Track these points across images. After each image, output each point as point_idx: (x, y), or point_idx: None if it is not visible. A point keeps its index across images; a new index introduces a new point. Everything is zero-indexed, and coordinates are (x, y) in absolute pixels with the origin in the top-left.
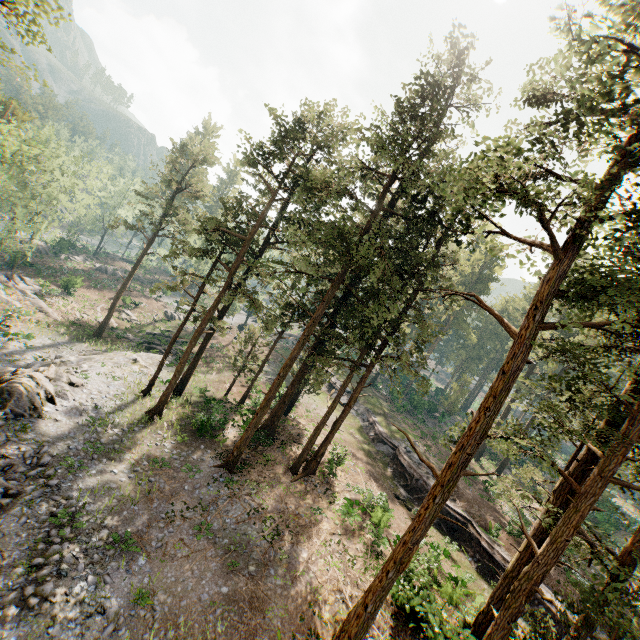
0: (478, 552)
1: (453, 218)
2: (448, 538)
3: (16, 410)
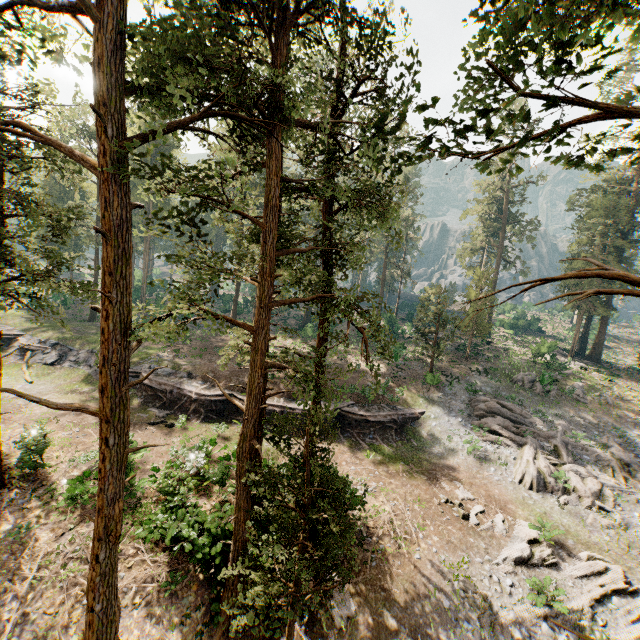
0: None
1: None
2: (216, 424)
3: None
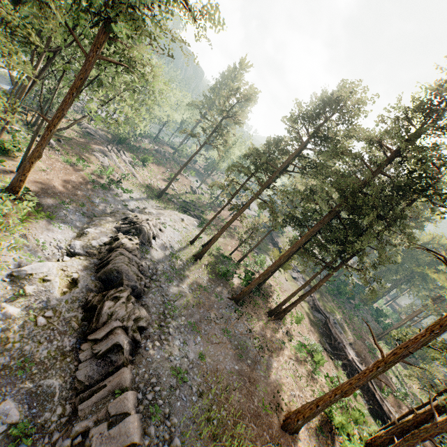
0: (371, 400)
1: (442, 200)
2: None
3: (142, 240)
